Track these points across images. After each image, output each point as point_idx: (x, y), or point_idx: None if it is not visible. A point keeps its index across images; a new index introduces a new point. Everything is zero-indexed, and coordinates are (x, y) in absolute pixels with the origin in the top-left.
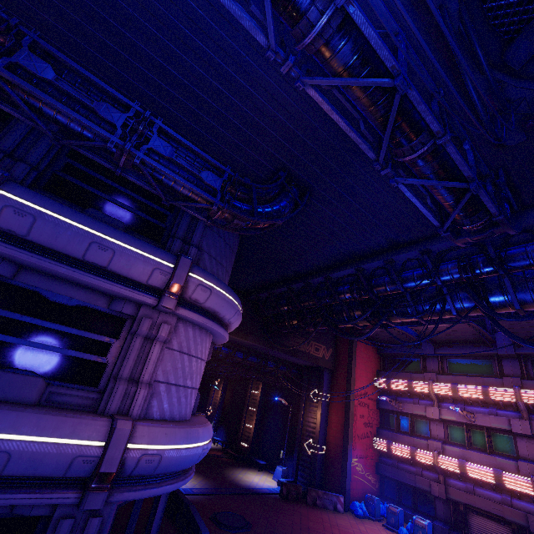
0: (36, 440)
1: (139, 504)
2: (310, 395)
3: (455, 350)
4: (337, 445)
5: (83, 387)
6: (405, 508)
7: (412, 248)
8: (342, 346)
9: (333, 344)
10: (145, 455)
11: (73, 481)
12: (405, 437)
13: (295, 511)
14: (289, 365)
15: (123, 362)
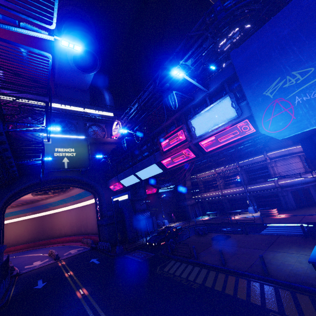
0: (265, 185)
1: (300, 192)
2: None
3: None
4: None
5: (269, 178)
6: None
7: None
8: None
9: None
10: (282, 183)
11: (275, 189)
12: None
13: None
14: None
15: (271, 172)
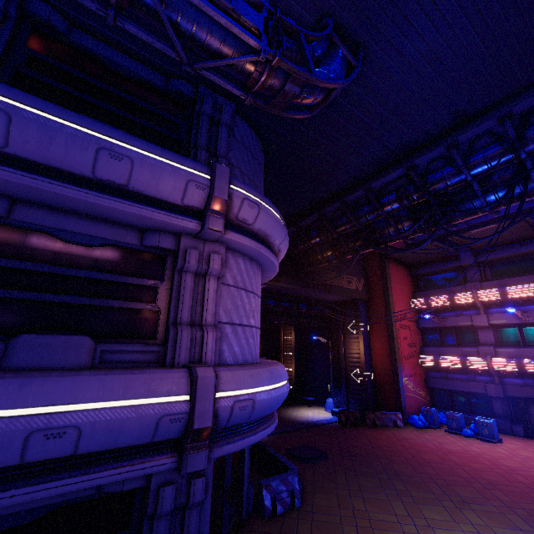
0: (106, 406)
1: (229, 455)
2: (348, 328)
3: (498, 253)
4: (385, 369)
5: (139, 341)
6: (461, 412)
7: (486, 117)
8: (374, 275)
9: (363, 274)
10: (237, 403)
11: (162, 445)
12: (453, 349)
13: (360, 434)
14: (321, 305)
15: (179, 305)
